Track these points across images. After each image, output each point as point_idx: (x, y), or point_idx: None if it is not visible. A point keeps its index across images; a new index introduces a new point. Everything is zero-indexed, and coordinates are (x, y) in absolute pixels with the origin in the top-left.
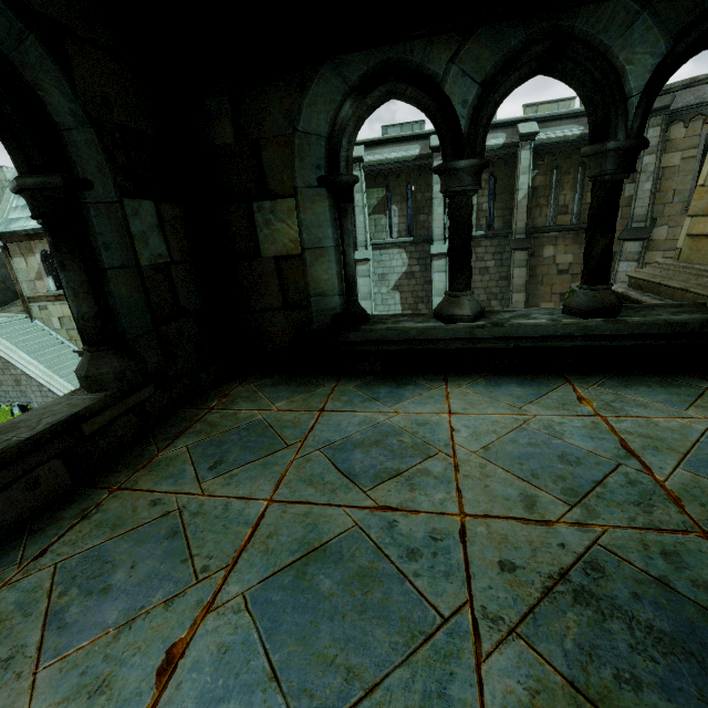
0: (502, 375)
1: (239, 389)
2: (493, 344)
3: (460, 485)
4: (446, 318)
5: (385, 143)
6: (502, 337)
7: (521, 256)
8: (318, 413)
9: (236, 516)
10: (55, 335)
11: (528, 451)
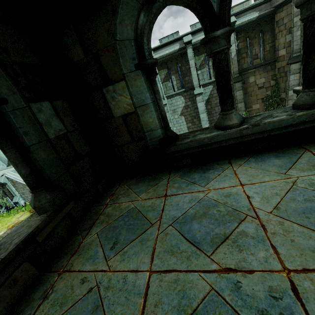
0: (263, 153)
1: (119, 189)
2: (254, 137)
3: (272, 242)
4: (223, 128)
5: (162, 47)
6: (259, 132)
7: (238, 85)
8: (163, 198)
9: (131, 287)
10: None
11: (307, 206)
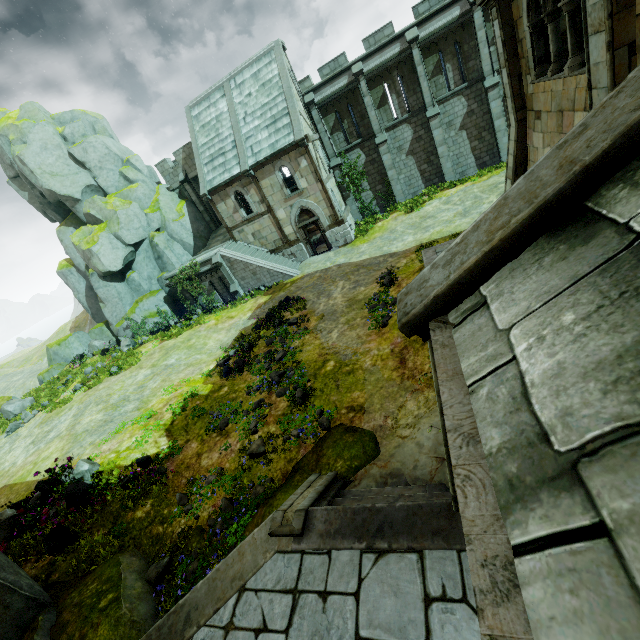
0: None
1: None
2: None
3: None
4: None
5: (431, 17)
6: None
7: None
8: None
9: None
10: (252, 246)
11: None
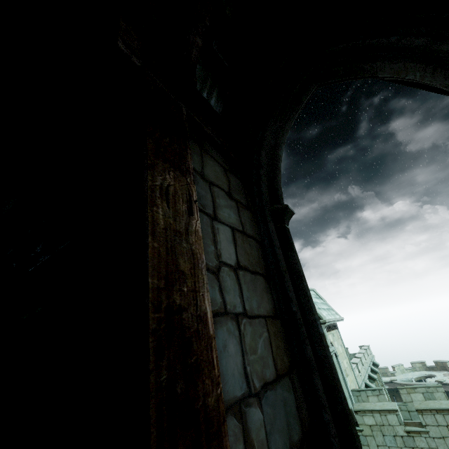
0: None
1: None
2: None
3: None
4: None
5: None
6: None
7: None
8: None
9: None
10: None
11: None
